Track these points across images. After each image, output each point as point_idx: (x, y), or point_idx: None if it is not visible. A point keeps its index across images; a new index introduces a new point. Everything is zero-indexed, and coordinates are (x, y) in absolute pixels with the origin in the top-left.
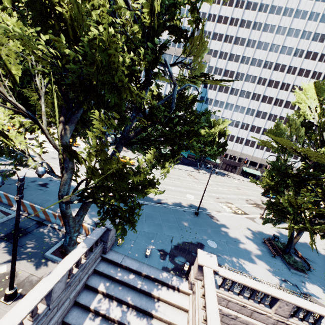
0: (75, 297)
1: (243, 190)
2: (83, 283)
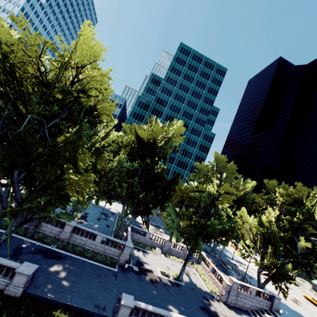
0: (256, 308)
1: None
2: (260, 307)
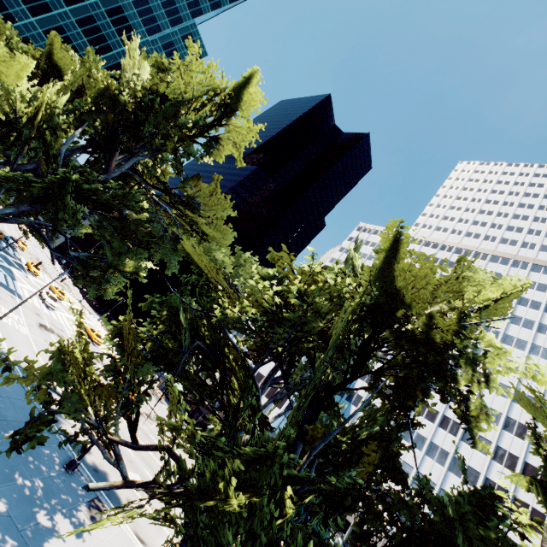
0: None
1: None
2: None
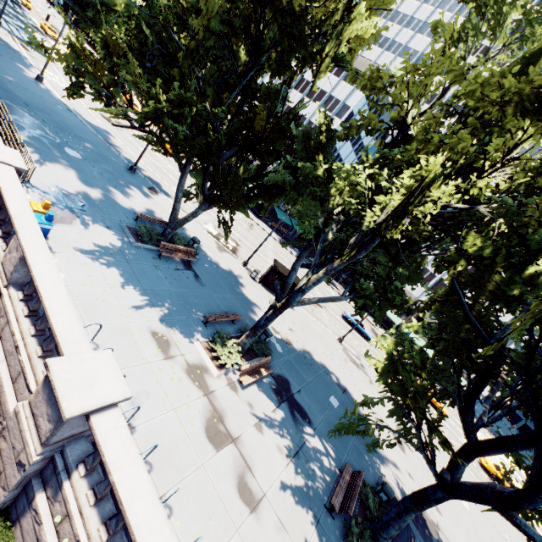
0: None
1: (316, 290)
2: None
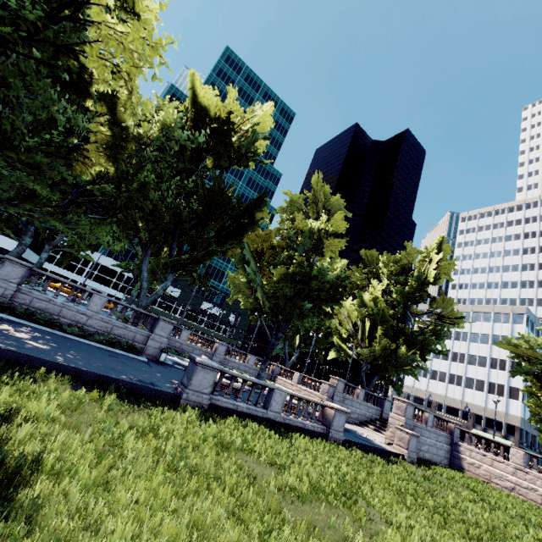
0: (365, 418)
1: None
2: (369, 416)
